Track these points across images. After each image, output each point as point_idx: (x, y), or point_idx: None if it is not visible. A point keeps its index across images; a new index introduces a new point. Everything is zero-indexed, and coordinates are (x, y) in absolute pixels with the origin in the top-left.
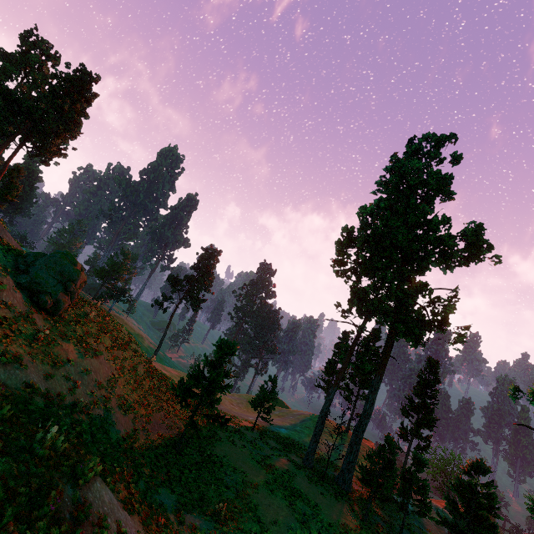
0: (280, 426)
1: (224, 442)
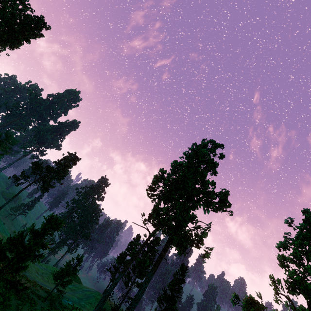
0: (69, 299)
1: (12, 309)
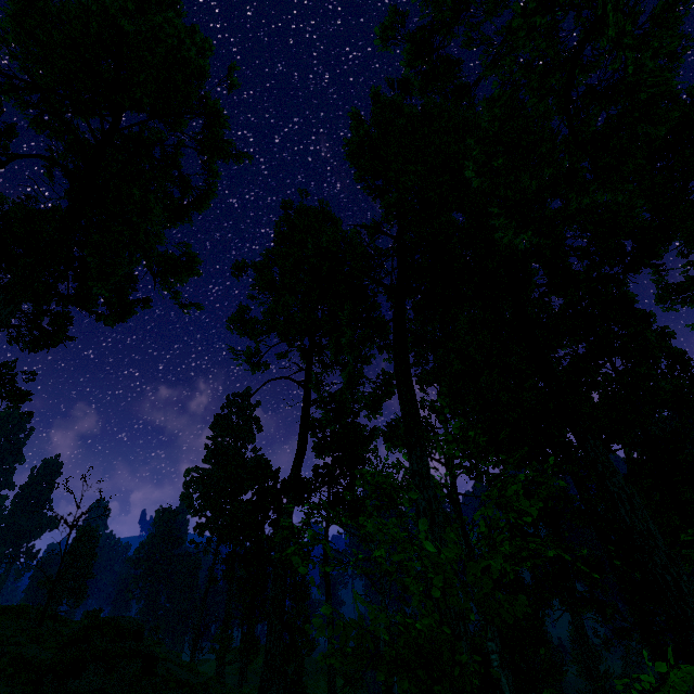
0: None
1: None
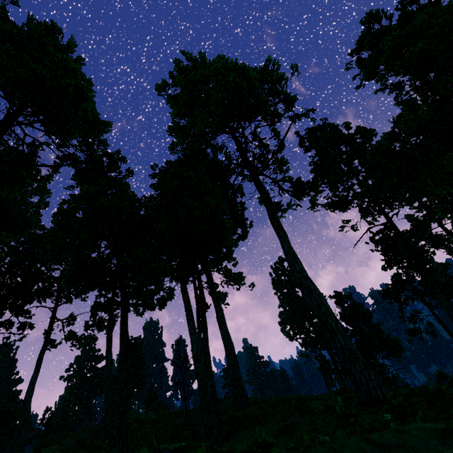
0: None
1: None
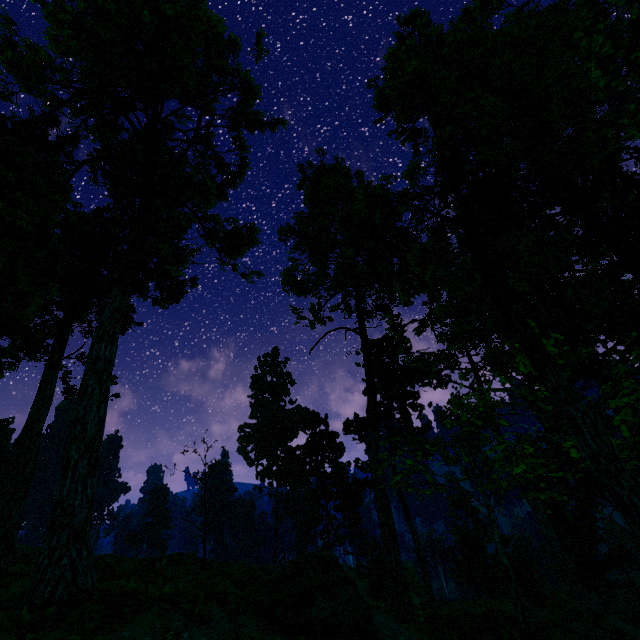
0: None
1: None
